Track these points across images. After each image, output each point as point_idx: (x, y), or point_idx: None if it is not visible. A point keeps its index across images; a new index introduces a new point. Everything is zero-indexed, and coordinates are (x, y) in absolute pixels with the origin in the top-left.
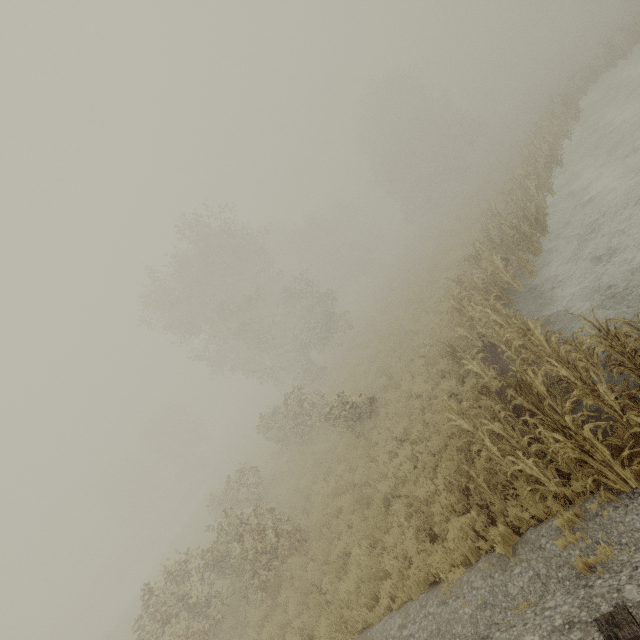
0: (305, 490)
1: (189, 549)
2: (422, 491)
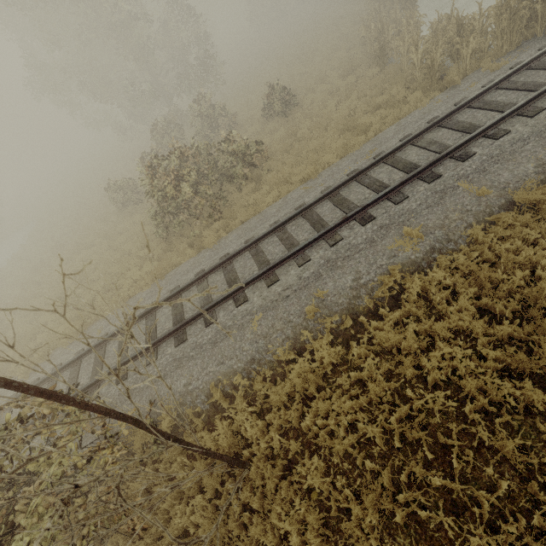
0: None
1: (179, 146)
2: (382, 98)
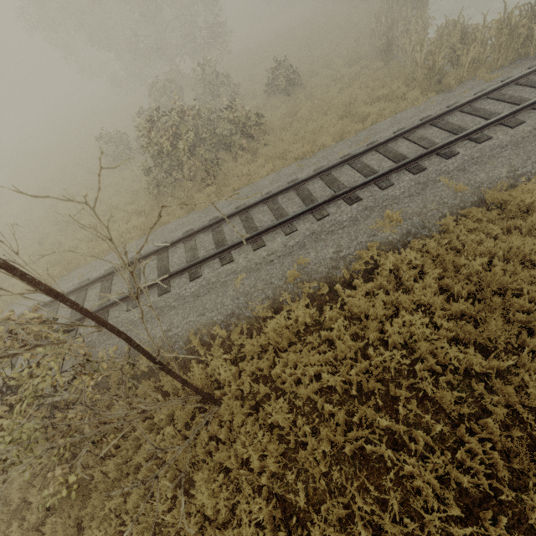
0: None
1: (181, 106)
2: (383, 91)
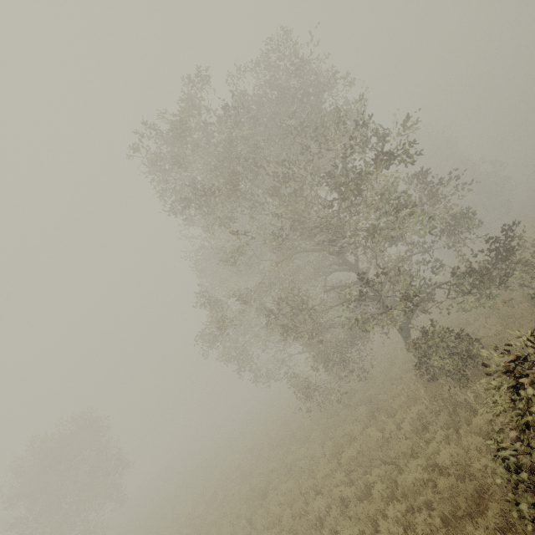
0: None
1: None
2: None
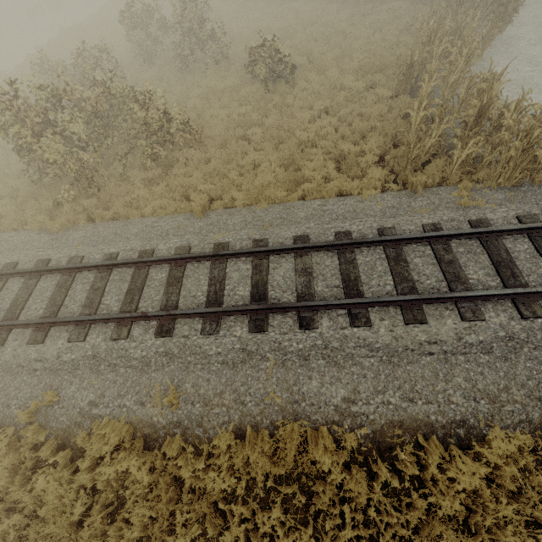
0: (197, 109)
1: (68, 82)
2: (349, 147)
